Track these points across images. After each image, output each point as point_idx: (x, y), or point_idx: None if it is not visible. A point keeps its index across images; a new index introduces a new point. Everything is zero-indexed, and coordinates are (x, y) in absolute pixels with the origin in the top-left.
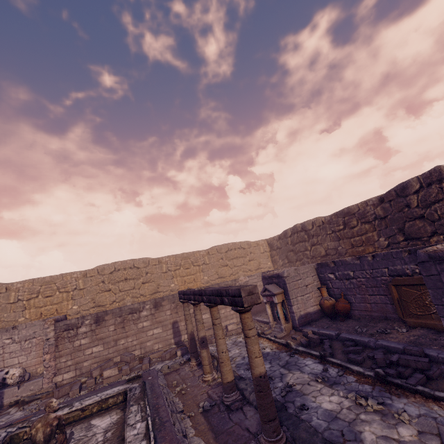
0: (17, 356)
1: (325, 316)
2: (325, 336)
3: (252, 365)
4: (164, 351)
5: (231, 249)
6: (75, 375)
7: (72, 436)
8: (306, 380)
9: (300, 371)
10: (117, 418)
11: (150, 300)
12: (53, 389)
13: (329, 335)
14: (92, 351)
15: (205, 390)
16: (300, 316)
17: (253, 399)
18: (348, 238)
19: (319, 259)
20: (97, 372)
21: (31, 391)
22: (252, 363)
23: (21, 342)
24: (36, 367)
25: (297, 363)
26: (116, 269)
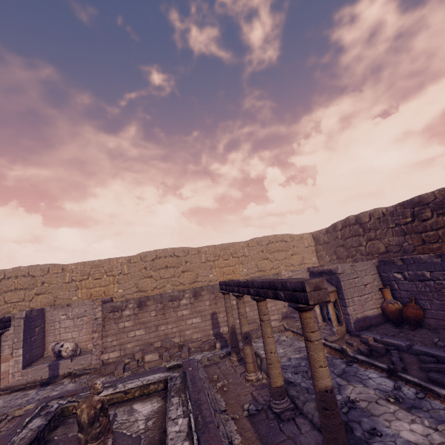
0: (71, 332)
1: (387, 321)
2: (391, 346)
3: (316, 376)
4: (203, 341)
5: (272, 241)
6: (119, 355)
7: (115, 417)
8: (372, 397)
9: (363, 384)
10: (158, 407)
11: (189, 289)
12: (100, 366)
13: (396, 345)
14: (135, 334)
15: (248, 390)
16: (357, 319)
17: (308, 411)
18: (418, 233)
19: (376, 257)
20: (139, 355)
21: (82, 365)
22: (315, 373)
23: (74, 319)
24: (86, 343)
25: (358, 374)
26: (158, 256)
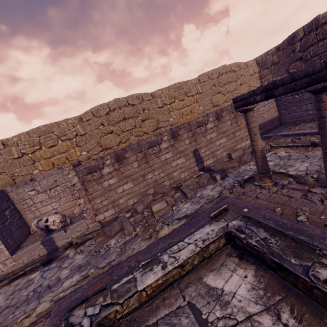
0: (49, 204)
1: None
2: None
3: None
4: (194, 178)
5: (222, 73)
6: (115, 212)
7: (199, 314)
8: None
9: None
10: (254, 277)
11: (166, 131)
12: (100, 228)
13: None
14: (123, 189)
15: None
16: None
17: None
18: None
19: None
20: (140, 208)
21: (79, 232)
22: None
23: (46, 191)
24: (71, 209)
25: None
26: (111, 109)
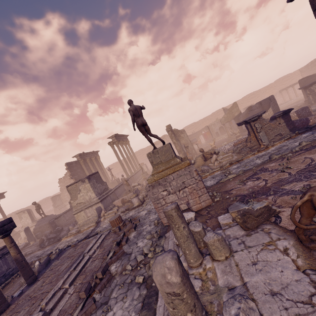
0: None
1: None
2: None
3: None
4: None
5: (283, 78)
6: None
7: None
8: None
9: None
10: None
11: None
12: None
13: None
14: None
15: None
16: None
17: (302, 96)
18: None
19: None
20: None
21: None
22: None
23: None
24: None
25: None
26: (249, 96)
